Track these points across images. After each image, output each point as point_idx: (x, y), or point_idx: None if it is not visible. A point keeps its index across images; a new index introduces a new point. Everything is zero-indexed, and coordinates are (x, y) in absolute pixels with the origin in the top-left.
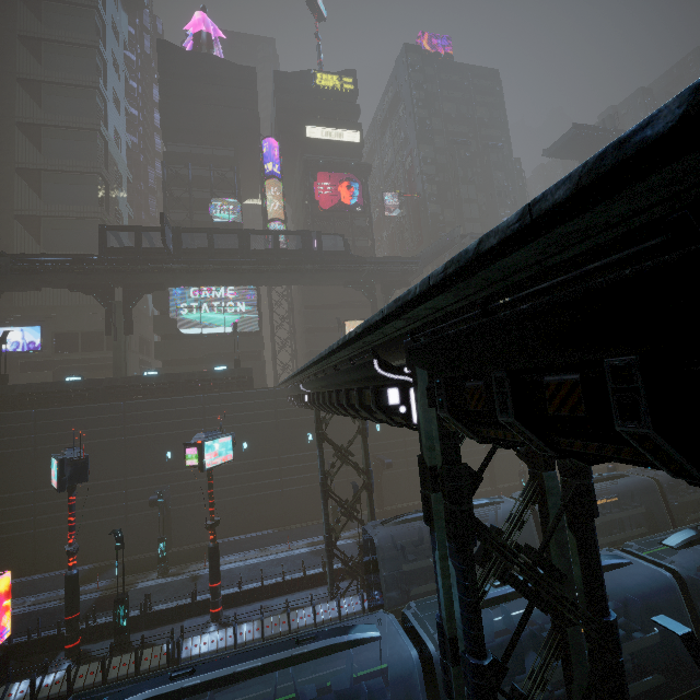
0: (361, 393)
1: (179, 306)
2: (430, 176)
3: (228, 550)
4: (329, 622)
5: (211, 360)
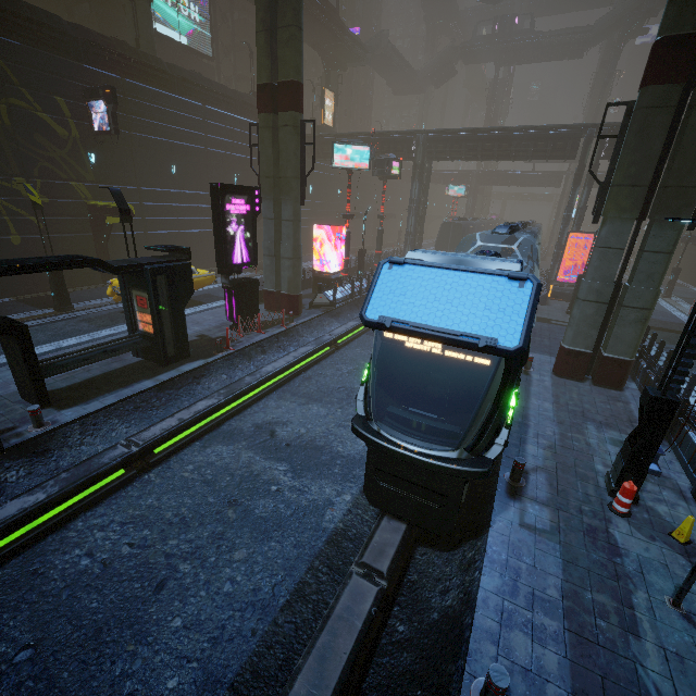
0: (552, 144)
1: None
2: None
3: None
4: None
5: None
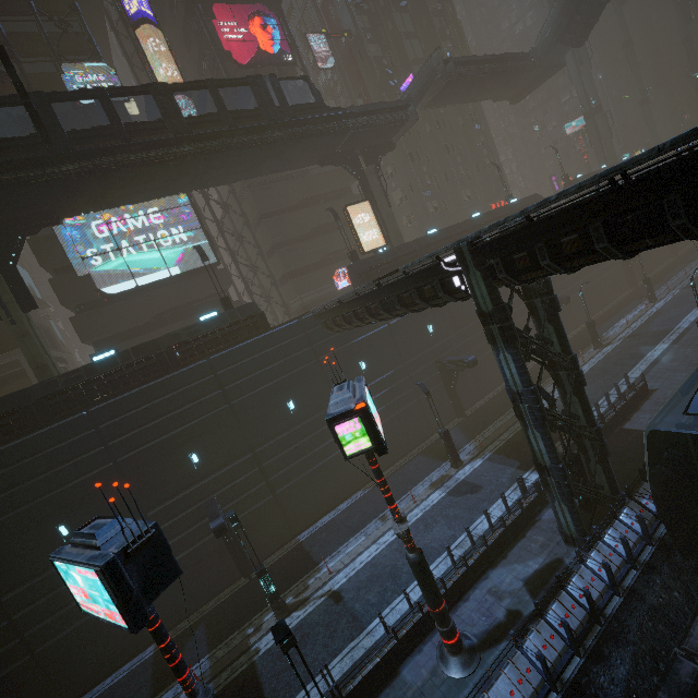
0: None
1: (85, 255)
2: (357, 2)
3: (335, 539)
4: (621, 574)
5: (165, 321)
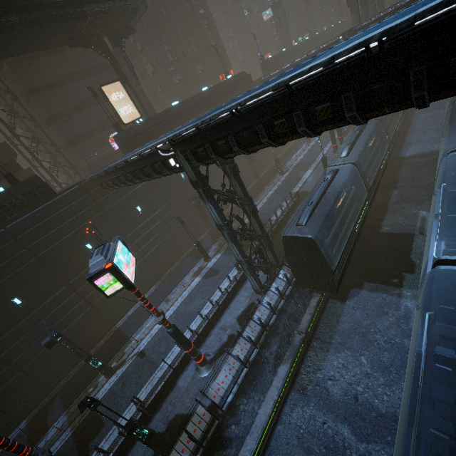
0: None
1: None
2: None
3: (139, 320)
4: (277, 304)
5: None
